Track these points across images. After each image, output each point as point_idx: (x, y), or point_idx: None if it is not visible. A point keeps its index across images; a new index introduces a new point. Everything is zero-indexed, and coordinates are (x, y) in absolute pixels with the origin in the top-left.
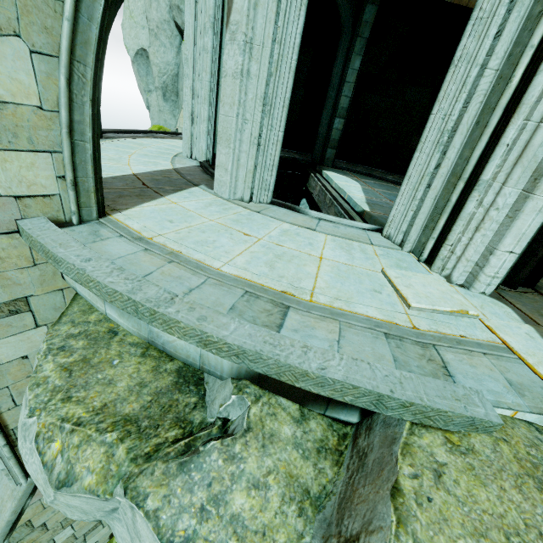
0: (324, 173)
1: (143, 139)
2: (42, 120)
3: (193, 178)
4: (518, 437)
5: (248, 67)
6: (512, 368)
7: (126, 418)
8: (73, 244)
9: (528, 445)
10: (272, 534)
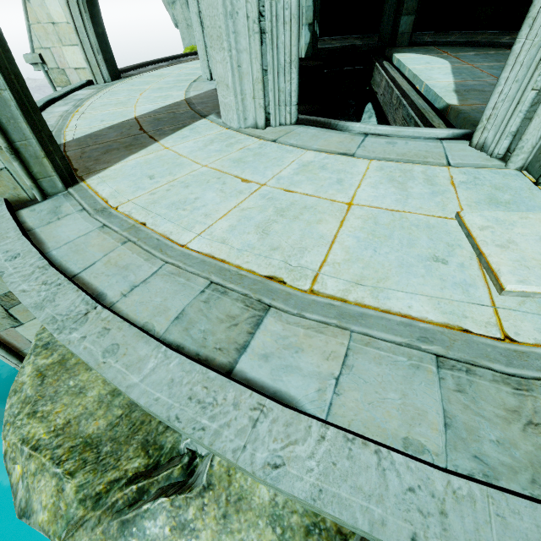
0: (394, 58)
1: (165, 68)
2: None
3: (204, 107)
4: None
5: None
6: None
7: (87, 441)
8: (10, 234)
9: None
10: None
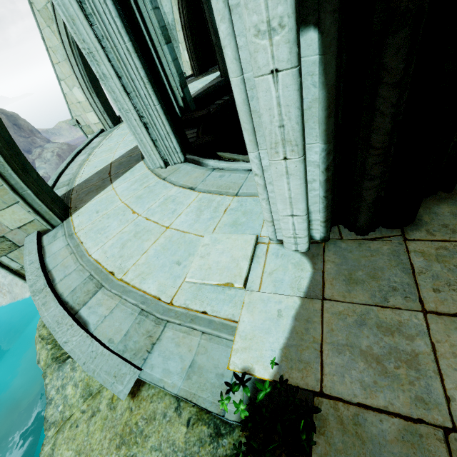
0: None
1: None
2: (2, 191)
3: None
4: (145, 410)
5: (101, 72)
6: (212, 351)
7: None
8: (34, 252)
9: (144, 417)
10: (73, 408)
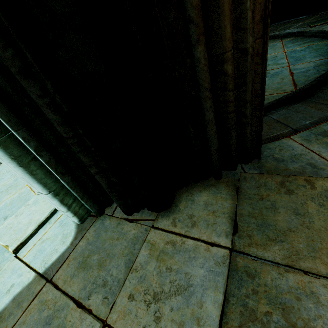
0: None
1: None
2: None
3: None
4: None
5: None
6: None
7: None
8: None
9: None
10: None
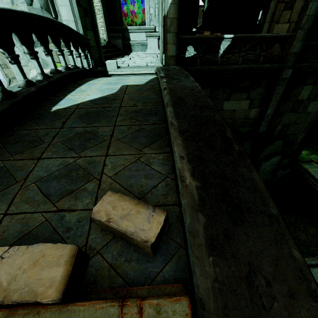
0: None
1: None
2: None
3: None
4: None
5: None
6: None
7: None
8: None
9: None
10: None
